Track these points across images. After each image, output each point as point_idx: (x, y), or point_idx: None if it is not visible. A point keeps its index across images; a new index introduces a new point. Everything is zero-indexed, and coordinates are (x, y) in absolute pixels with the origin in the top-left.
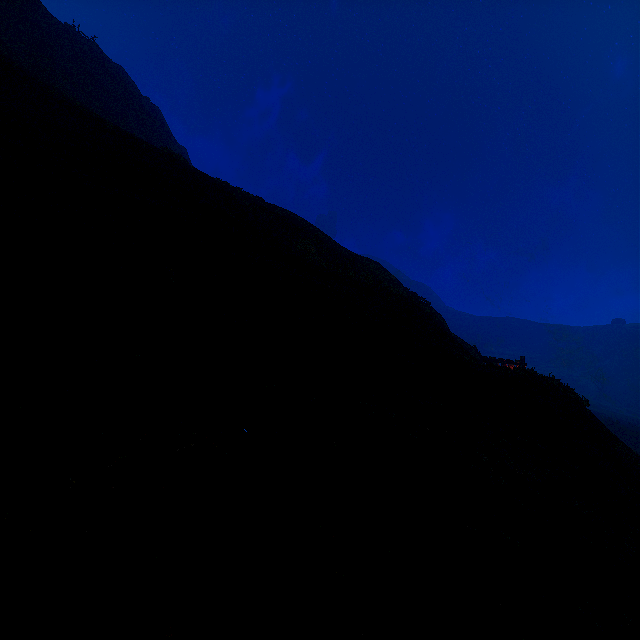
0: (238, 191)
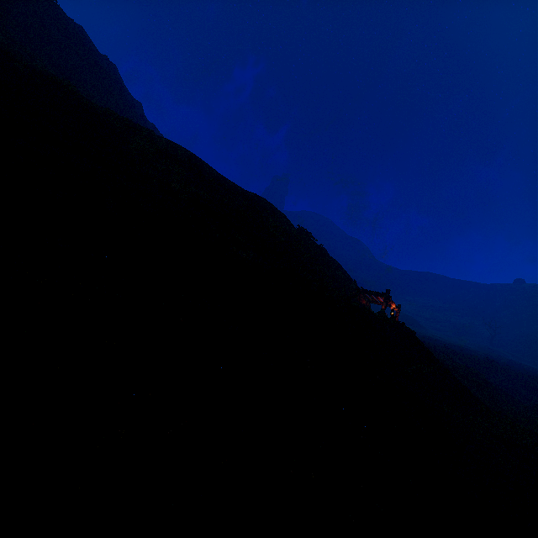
0: (128, 122)
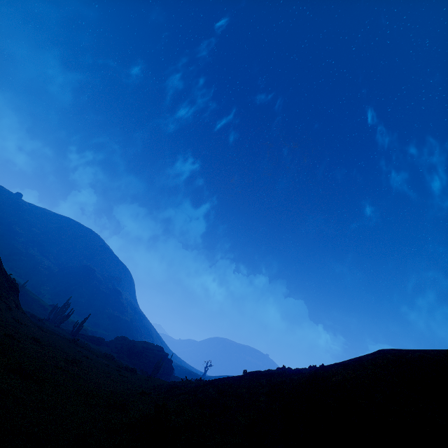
0: None
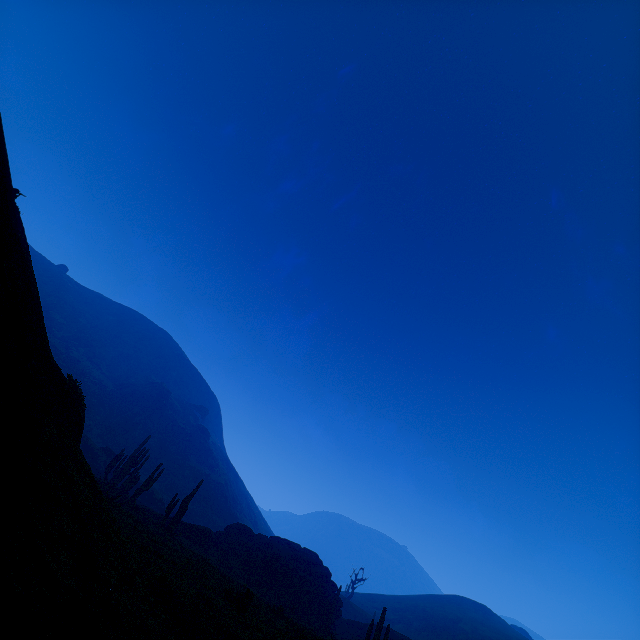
0: None
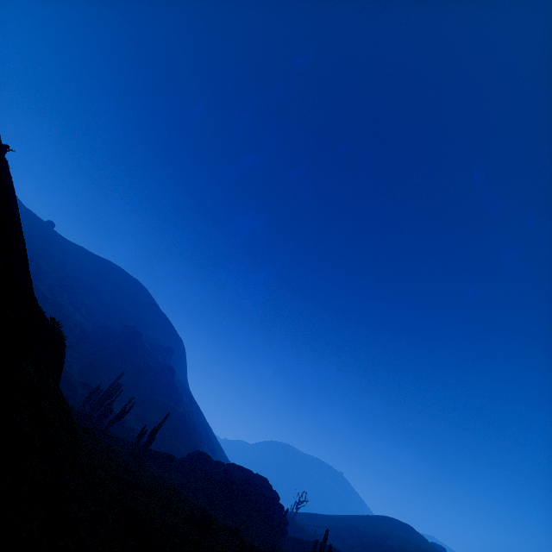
0: None
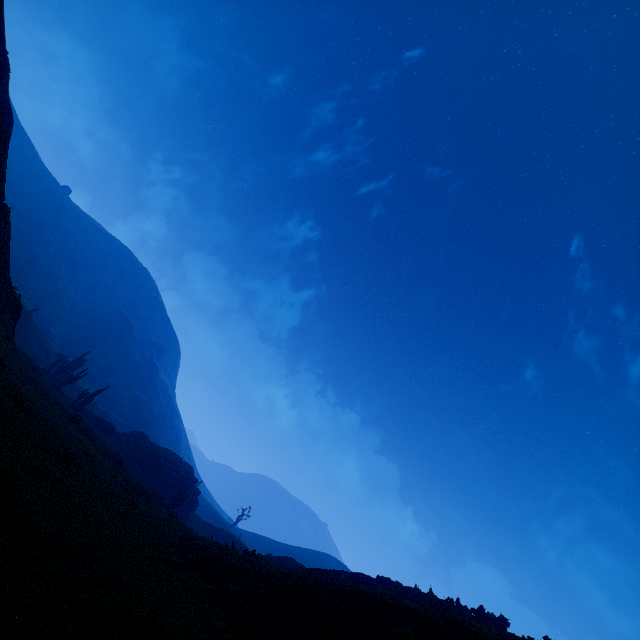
0: None
